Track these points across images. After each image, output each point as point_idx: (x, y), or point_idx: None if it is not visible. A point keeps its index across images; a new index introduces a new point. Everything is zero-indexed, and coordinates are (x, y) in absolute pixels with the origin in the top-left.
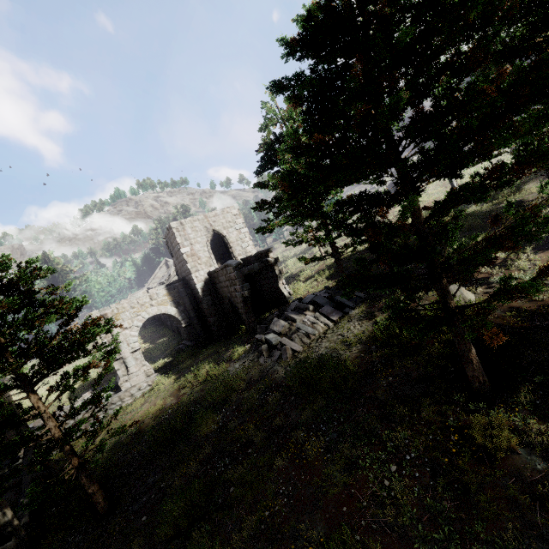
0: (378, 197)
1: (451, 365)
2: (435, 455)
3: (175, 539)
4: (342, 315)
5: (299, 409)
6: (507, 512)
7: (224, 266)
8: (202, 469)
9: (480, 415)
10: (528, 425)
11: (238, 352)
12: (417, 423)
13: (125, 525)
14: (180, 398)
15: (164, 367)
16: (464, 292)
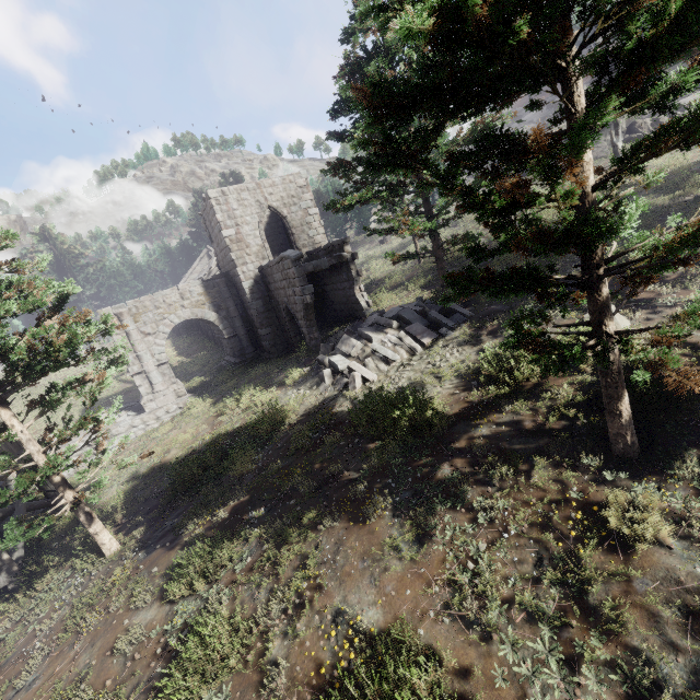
0: (521, 141)
1: (584, 416)
2: (544, 535)
3: (188, 599)
4: (436, 337)
5: (363, 456)
6: (641, 626)
7: (280, 258)
8: (230, 518)
9: (620, 490)
10: (691, 509)
11: (294, 375)
12: (523, 490)
13: (132, 574)
14: (216, 427)
15: (200, 387)
16: (617, 316)
